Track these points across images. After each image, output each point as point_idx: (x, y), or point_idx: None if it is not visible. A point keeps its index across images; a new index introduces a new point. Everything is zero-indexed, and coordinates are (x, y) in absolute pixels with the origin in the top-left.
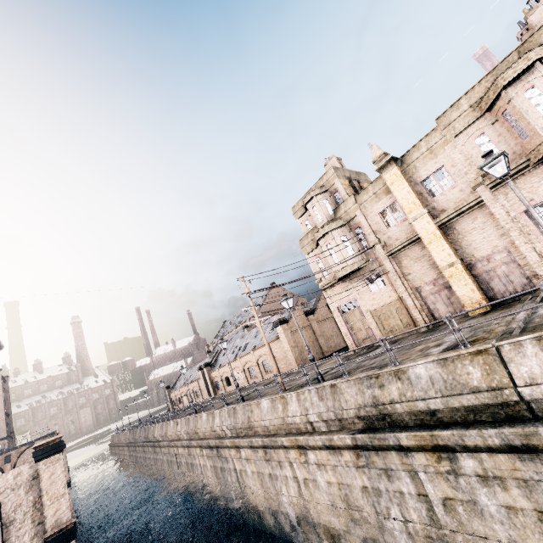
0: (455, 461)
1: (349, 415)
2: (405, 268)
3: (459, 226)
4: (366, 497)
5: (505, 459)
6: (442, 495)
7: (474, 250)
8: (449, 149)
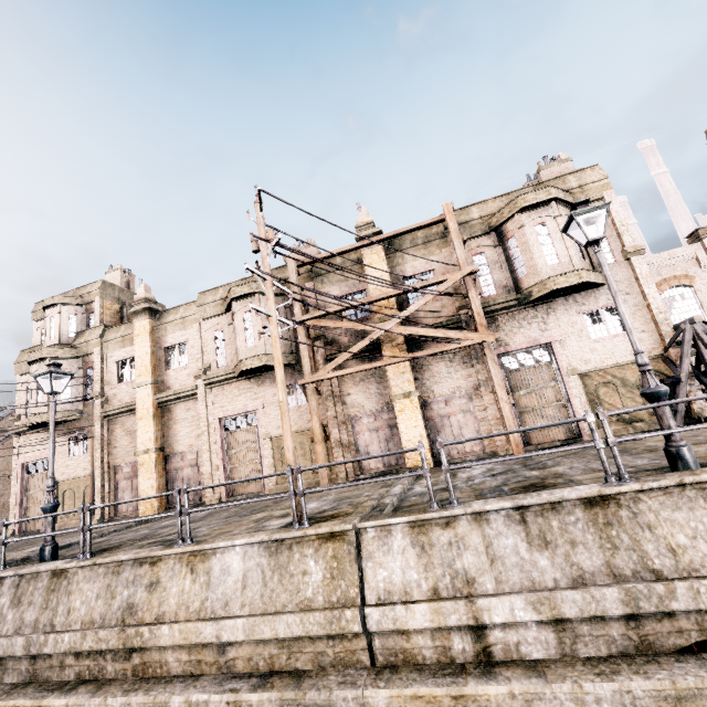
0: None
1: None
2: (115, 438)
3: (175, 410)
4: None
5: None
6: None
7: (176, 442)
8: (195, 328)
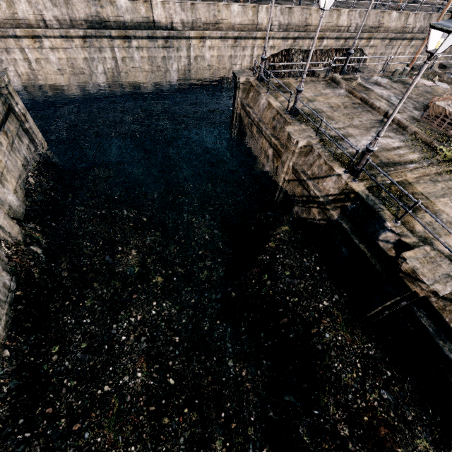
0: (130, 43)
1: (80, 19)
2: None
3: None
4: (85, 63)
5: (146, 41)
6: (122, 56)
7: None
8: None
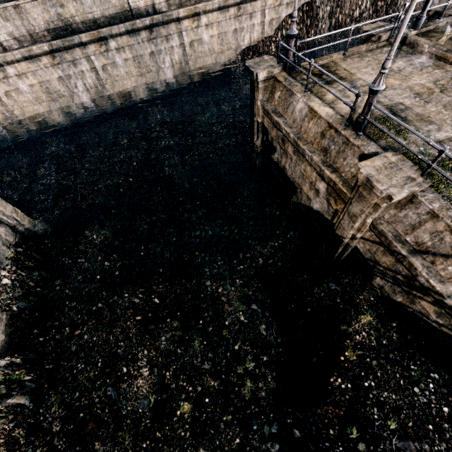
0: (108, 45)
1: (41, 30)
2: None
3: None
4: (62, 83)
5: (125, 38)
6: (102, 64)
7: None
8: None
